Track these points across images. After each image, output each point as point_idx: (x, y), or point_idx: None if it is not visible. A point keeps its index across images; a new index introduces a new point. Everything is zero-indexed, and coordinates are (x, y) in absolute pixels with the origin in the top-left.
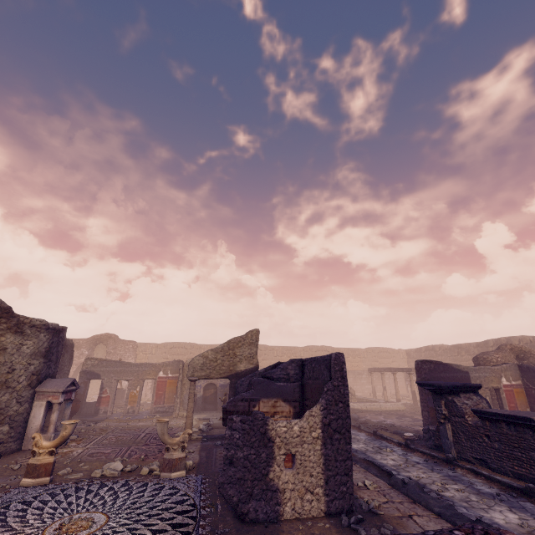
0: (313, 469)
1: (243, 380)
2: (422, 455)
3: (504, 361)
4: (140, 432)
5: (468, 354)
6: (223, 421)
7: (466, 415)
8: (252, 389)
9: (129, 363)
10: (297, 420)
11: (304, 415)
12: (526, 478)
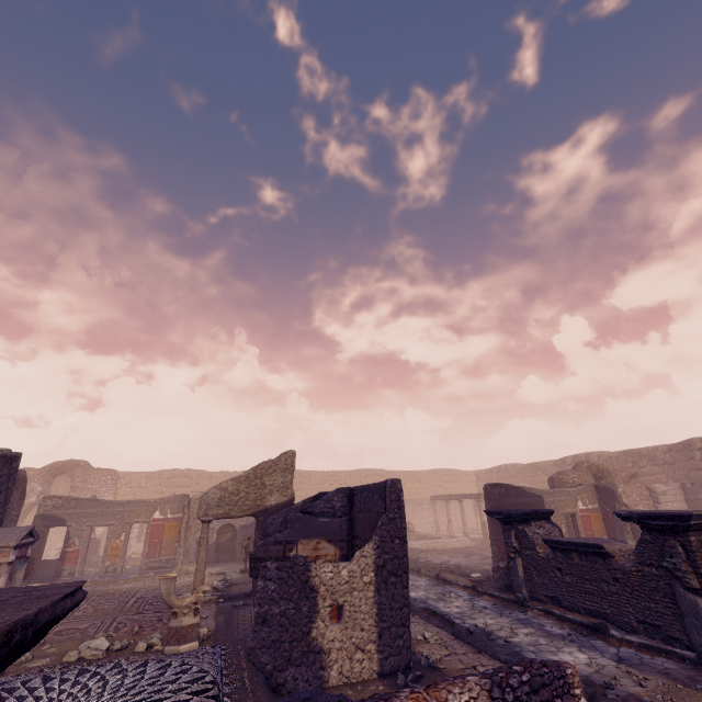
0: (364, 621)
1: (275, 518)
2: (491, 598)
3: (581, 482)
4: (129, 597)
5: (545, 475)
6: (251, 572)
7: (537, 547)
8: (289, 529)
9: (111, 501)
10: (345, 562)
11: (354, 556)
12: (597, 614)
